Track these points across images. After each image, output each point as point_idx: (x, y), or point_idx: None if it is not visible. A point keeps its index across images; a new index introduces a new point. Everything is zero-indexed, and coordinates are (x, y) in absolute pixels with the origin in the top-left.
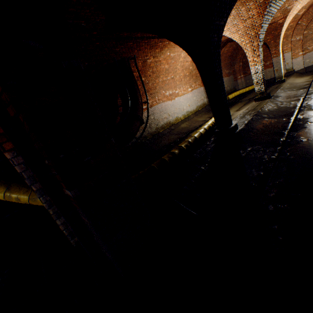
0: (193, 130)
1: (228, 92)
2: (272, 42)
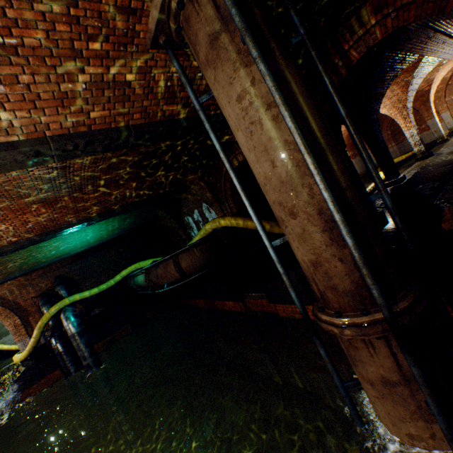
0: None
1: None
2: (422, 107)
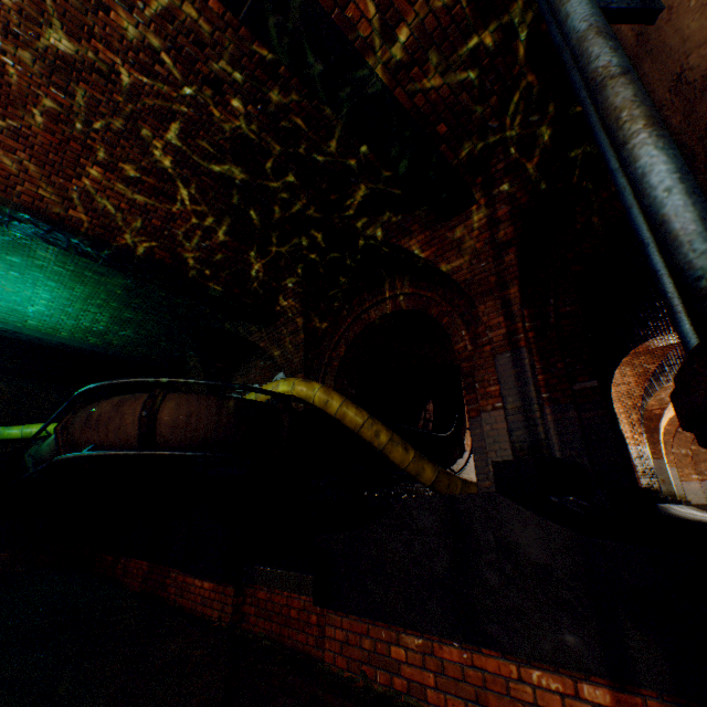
0: None
1: None
2: (647, 436)
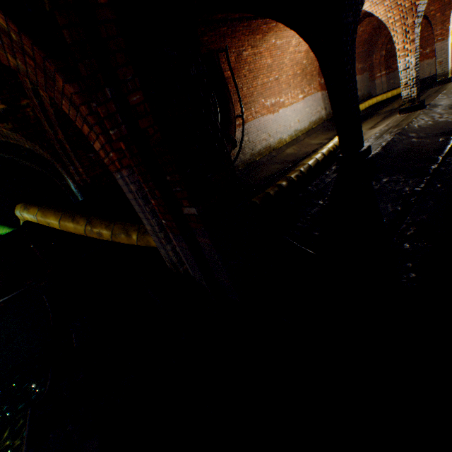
0: (304, 157)
1: (359, 99)
2: (438, 16)
